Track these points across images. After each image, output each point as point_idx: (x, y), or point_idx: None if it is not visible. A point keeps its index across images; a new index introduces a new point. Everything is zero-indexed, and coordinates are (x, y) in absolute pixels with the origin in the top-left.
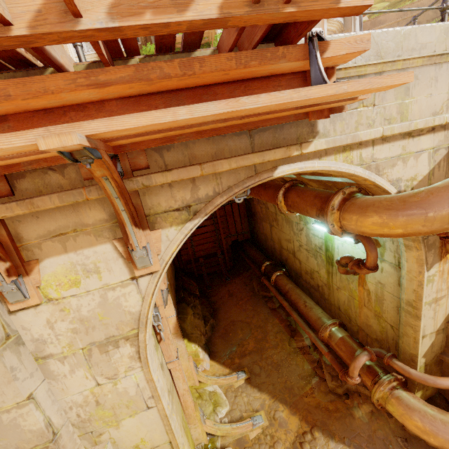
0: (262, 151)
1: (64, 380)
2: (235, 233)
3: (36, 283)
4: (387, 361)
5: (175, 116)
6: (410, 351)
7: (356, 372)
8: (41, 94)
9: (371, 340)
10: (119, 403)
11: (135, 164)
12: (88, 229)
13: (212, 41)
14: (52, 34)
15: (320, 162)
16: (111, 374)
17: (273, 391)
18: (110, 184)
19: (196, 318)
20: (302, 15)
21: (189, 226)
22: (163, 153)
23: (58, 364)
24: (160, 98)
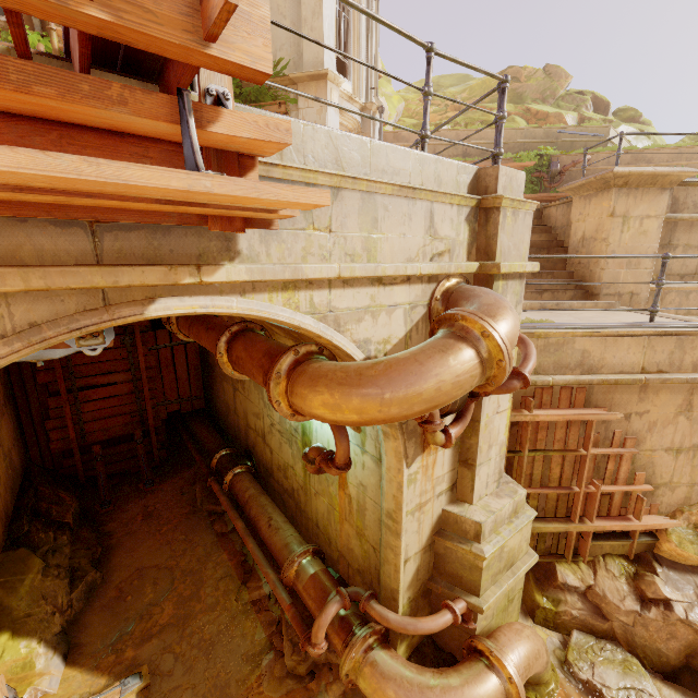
0: (113, 266)
1: None
2: (176, 398)
3: None
4: (364, 606)
5: None
6: (392, 584)
7: (322, 635)
8: None
9: (353, 572)
10: None
11: None
12: None
13: None
14: None
15: (242, 301)
16: None
17: None
18: None
19: (49, 576)
20: (138, 39)
21: None
22: None
23: None
24: None
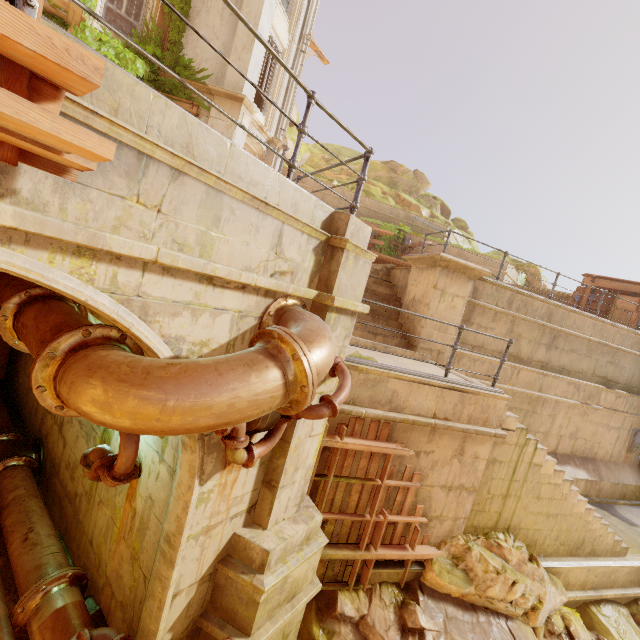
0: None
1: None
2: None
3: None
4: None
5: None
6: (151, 625)
7: None
8: None
9: (116, 605)
10: None
11: None
12: None
13: (72, 22)
14: None
15: (1, 250)
16: None
17: None
18: None
19: None
20: None
21: None
22: None
23: None
24: None
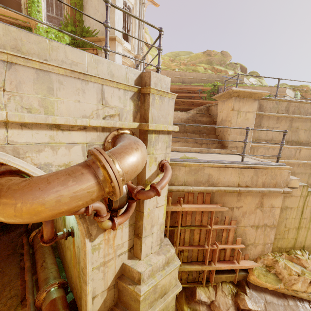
0: None
1: None
2: None
3: None
4: None
5: None
6: None
7: None
8: None
9: (78, 297)
10: None
11: None
12: None
13: (32, 27)
14: None
15: None
16: None
17: None
18: None
19: None
20: None
21: None
22: None
23: None
24: None
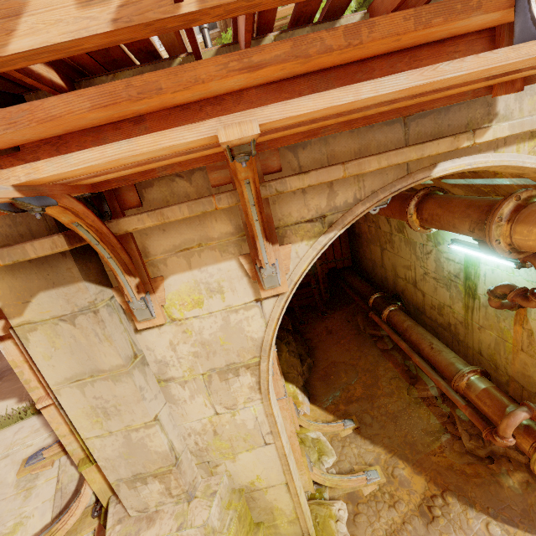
0: (420, 144)
1: (184, 406)
2: (333, 259)
3: (161, 301)
4: None
5: (357, 94)
6: None
7: (510, 432)
8: (192, 84)
9: (528, 395)
10: (236, 436)
11: (267, 167)
12: (213, 243)
13: None
14: (220, 6)
15: (495, 155)
16: (230, 404)
17: (389, 445)
18: (250, 188)
19: (291, 356)
20: None
21: (322, 240)
22: (298, 153)
23: (179, 388)
24: (305, 82)
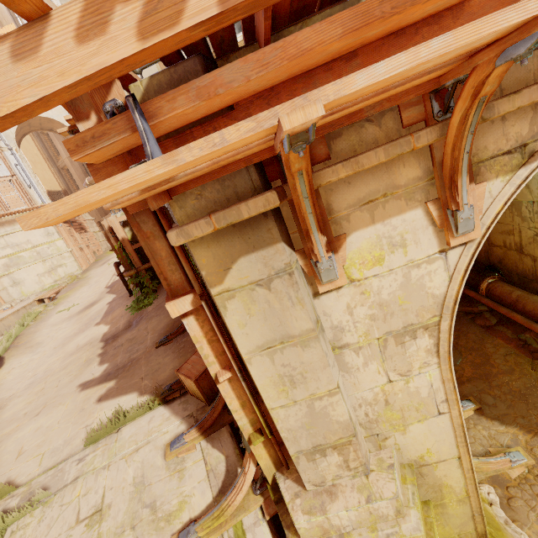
0: None
1: (357, 374)
2: None
3: (343, 261)
4: None
5: None
6: None
7: None
8: None
9: None
10: (408, 405)
11: None
12: (398, 191)
13: None
14: None
15: None
16: (404, 370)
17: (525, 424)
18: (480, 109)
19: None
20: None
21: (522, 173)
22: None
23: (353, 355)
24: None
